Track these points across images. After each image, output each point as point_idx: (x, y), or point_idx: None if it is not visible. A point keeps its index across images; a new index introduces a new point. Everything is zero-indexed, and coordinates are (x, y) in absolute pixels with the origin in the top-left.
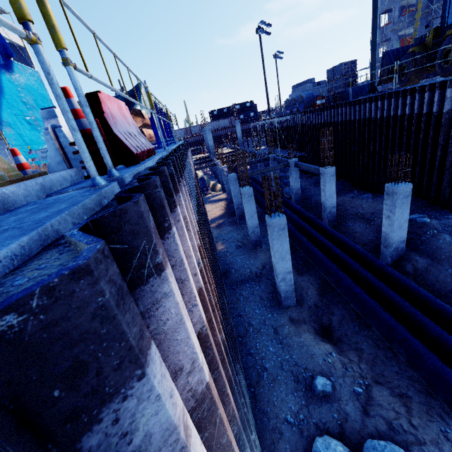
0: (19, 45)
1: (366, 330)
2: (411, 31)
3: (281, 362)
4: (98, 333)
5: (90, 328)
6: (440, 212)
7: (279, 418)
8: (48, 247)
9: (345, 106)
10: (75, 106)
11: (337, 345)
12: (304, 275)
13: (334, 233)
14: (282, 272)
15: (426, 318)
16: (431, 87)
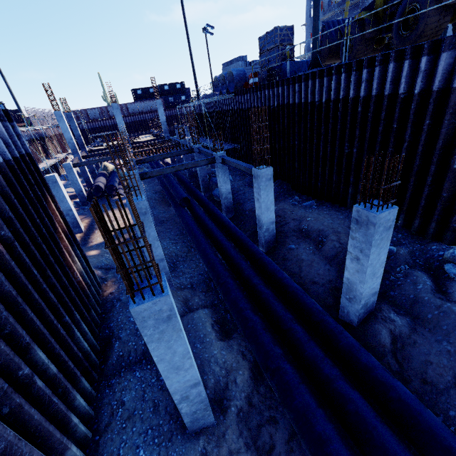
0: None
1: None
2: None
3: None
4: None
5: None
6: (402, 232)
7: None
8: None
9: (281, 85)
10: None
11: None
12: (233, 333)
13: (274, 269)
14: (179, 389)
15: None
16: (397, 55)
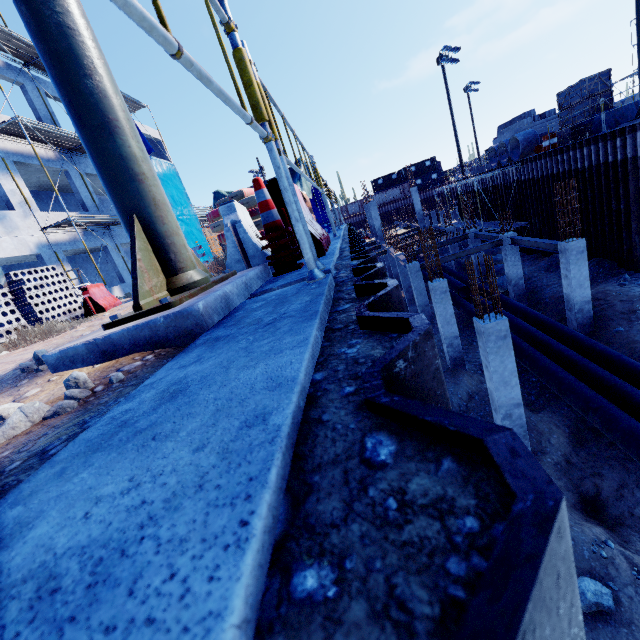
0: (155, 139)
1: None
2: None
3: None
4: (436, 393)
5: (432, 387)
6: None
7: None
8: (330, 331)
9: (594, 143)
10: (266, 197)
11: (615, 531)
12: (540, 411)
13: (592, 344)
14: (504, 404)
15: None
16: None
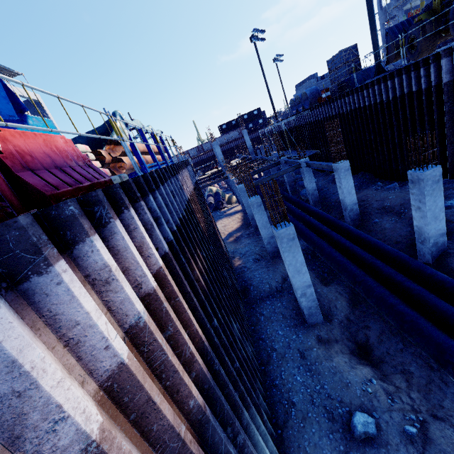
0: (35, 100)
1: (412, 347)
2: (418, 3)
3: (311, 395)
4: None
5: None
6: None
7: None
8: None
9: (351, 94)
10: None
11: (378, 368)
12: (330, 284)
13: (358, 233)
14: (300, 286)
15: None
16: (446, 52)
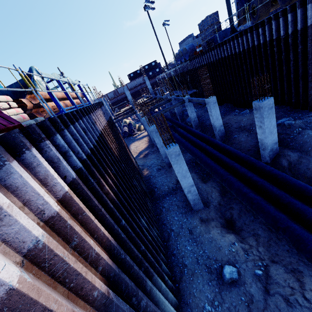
0: None
1: (259, 218)
2: None
3: (197, 258)
4: None
5: None
6: (302, 112)
7: (199, 307)
8: None
9: (216, 48)
10: None
11: (239, 234)
12: (208, 181)
13: (224, 146)
14: (186, 186)
15: (303, 204)
16: (275, 16)
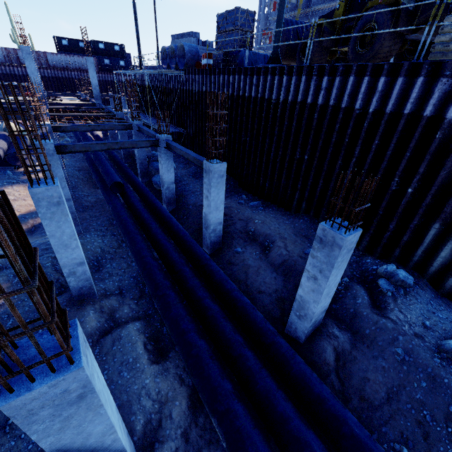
0: None
1: None
2: None
3: None
4: None
5: None
6: None
7: None
8: None
9: (238, 74)
10: None
11: None
12: (169, 351)
13: (221, 279)
14: None
15: None
16: (358, 69)
